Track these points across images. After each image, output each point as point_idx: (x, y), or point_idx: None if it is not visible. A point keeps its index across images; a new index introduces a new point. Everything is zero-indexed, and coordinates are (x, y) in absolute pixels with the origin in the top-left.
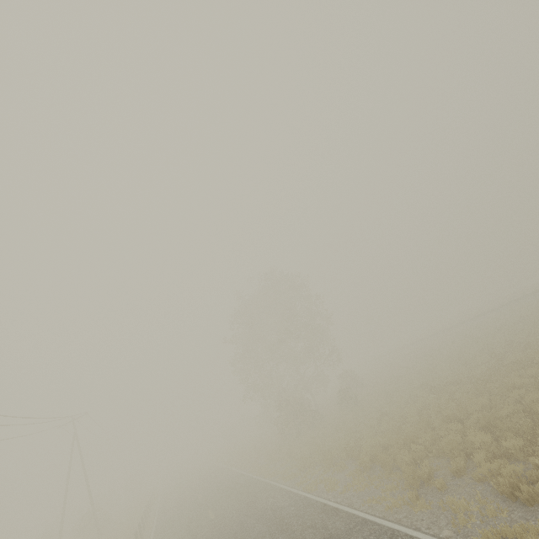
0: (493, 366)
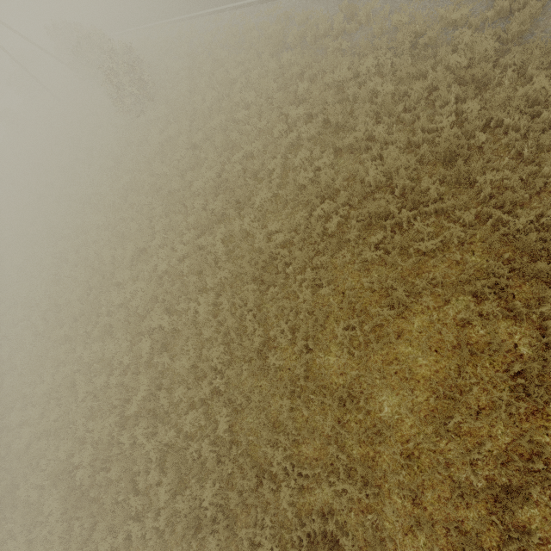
0: None
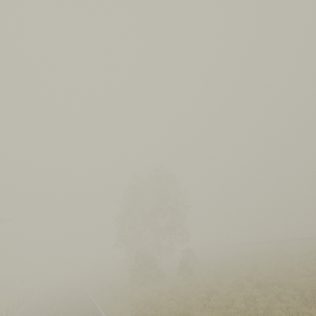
0: (315, 281)
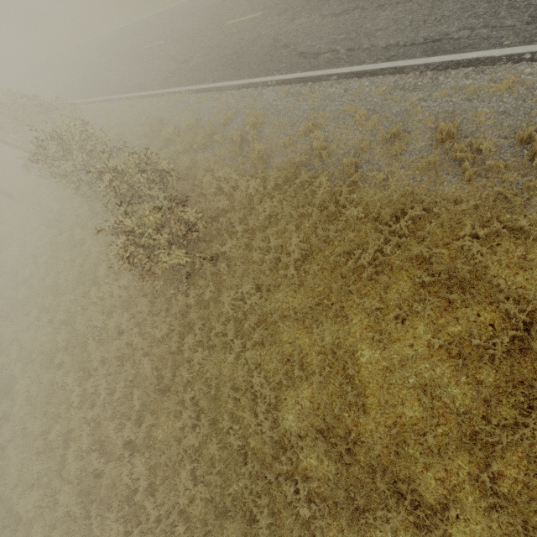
0: None
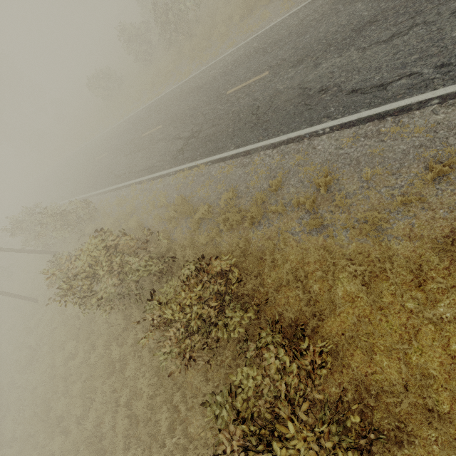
0: None
